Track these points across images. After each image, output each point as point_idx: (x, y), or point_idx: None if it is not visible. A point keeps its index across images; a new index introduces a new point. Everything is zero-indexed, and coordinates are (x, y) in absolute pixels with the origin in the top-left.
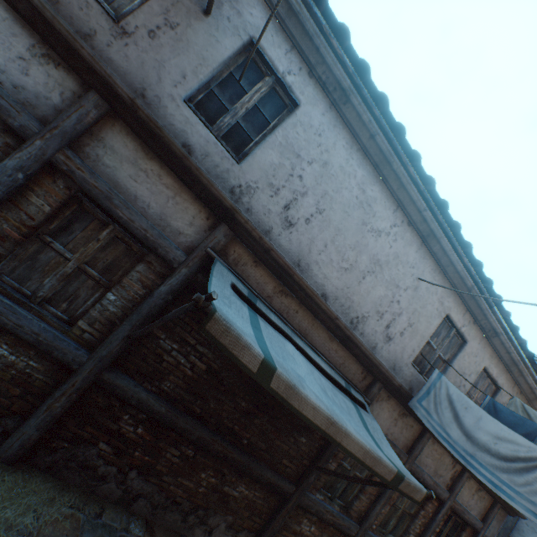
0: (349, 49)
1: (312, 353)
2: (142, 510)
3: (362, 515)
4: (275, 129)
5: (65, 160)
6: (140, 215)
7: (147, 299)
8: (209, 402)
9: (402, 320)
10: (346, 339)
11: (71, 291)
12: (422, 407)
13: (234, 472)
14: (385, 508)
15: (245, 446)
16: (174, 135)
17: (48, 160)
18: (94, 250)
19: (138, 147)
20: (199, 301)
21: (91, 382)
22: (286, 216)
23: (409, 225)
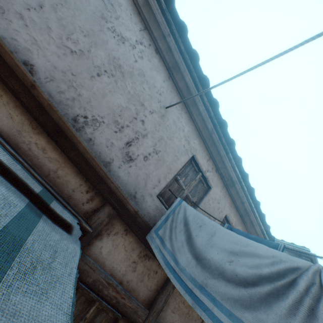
0: None
1: None
2: None
3: None
4: None
5: None
6: None
7: None
8: None
9: (147, 143)
10: (58, 132)
11: None
12: (157, 236)
13: None
14: None
15: None
16: None
17: None
18: None
19: None
20: None
21: None
22: None
23: (157, 53)
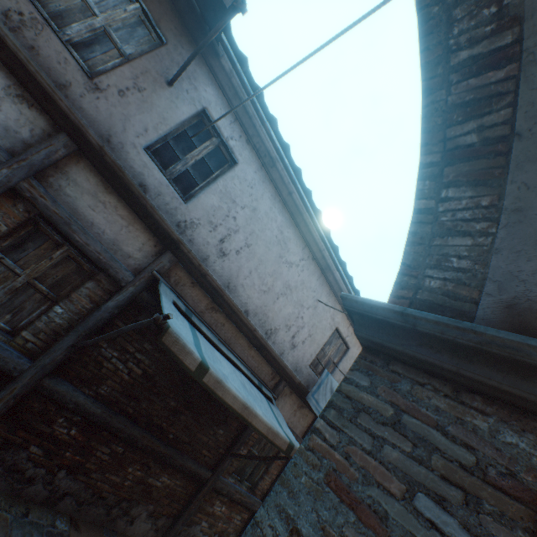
0: (277, 133)
1: (234, 358)
2: (67, 508)
3: (264, 492)
4: (218, 179)
5: (29, 188)
6: (96, 240)
7: (94, 313)
8: (142, 403)
9: (304, 331)
10: (261, 347)
11: (17, 304)
12: (314, 398)
13: (159, 465)
14: None
15: (171, 441)
16: (132, 175)
17: (12, 187)
18: (45, 267)
19: (99, 182)
20: (158, 320)
21: (30, 388)
22: (221, 248)
23: (313, 259)
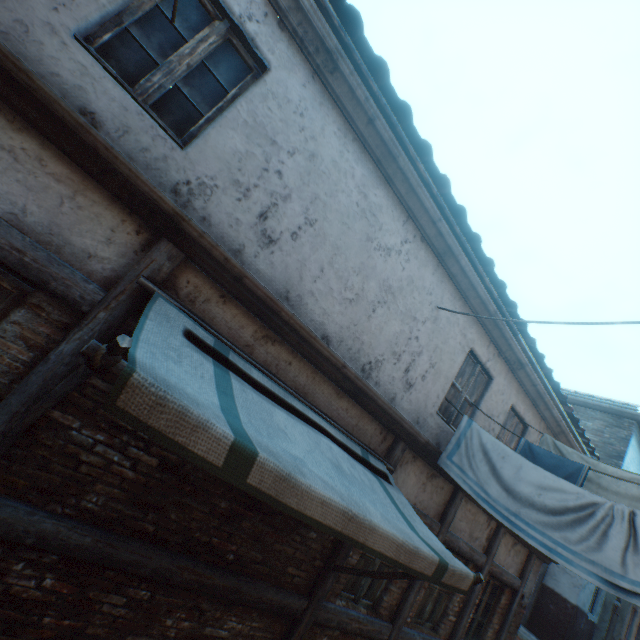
0: None
1: (316, 418)
2: None
3: (394, 610)
4: (236, 101)
5: None
6: (7, 225)
7: (36, 368)
8: (168, 512)
9: (423, 360)
10: (358, 393)
11: None
12: (454, 464)
13: (218, 604)
14: (420, 594)
15: (231, 564)
16: (61, 93)
17: None
18: None
19: None
20: (94, 356)
21: None
22: (263, 229)
23: (423, 241)
